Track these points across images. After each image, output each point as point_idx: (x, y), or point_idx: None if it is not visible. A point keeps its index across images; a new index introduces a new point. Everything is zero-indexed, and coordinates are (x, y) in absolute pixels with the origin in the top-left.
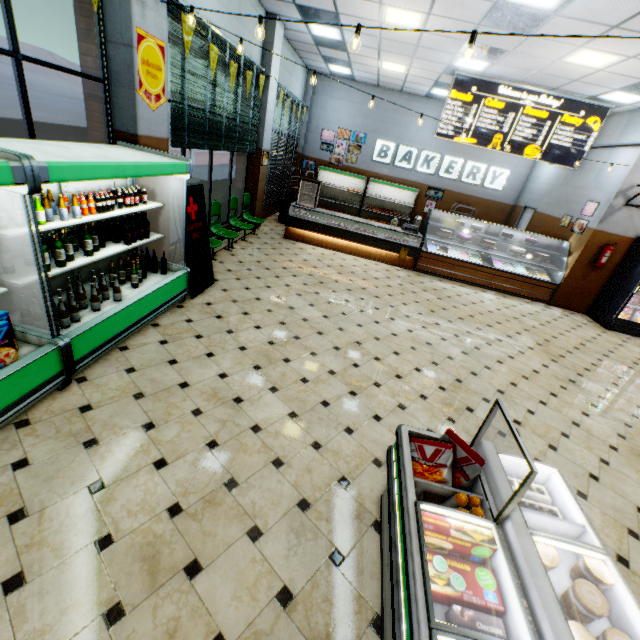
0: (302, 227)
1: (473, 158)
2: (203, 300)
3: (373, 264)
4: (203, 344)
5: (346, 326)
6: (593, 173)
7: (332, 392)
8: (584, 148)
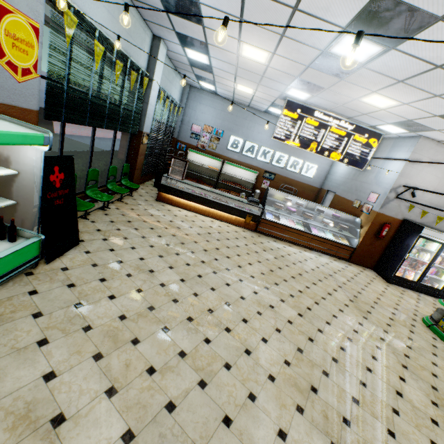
0: (171, 193)
1: (294, 155)
2: (60, 264)
3: (225, 226)
4: (39, 326)
5: (201, 290)
6: (373, 174)
7: (180, 385)
8: (368, 157)
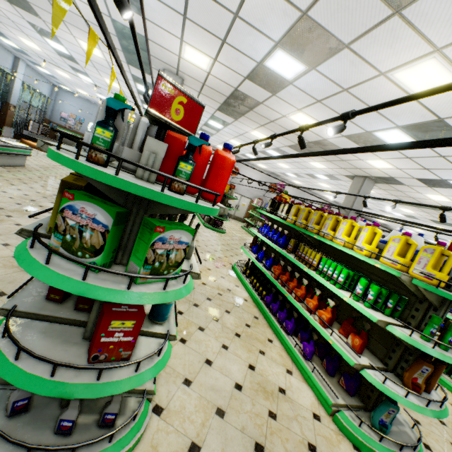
0: (30, 140)
1: None
2: None
3: None
4: None
5: None
6: None
7: None
8: None
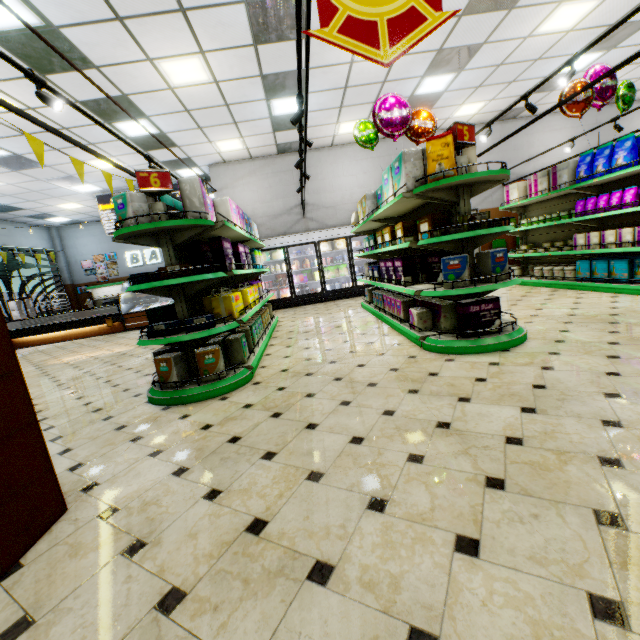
0: (22, 335)
1: None
2: None
3: (85, 339)
4: None
5: None
6: None
7: None
8: None
